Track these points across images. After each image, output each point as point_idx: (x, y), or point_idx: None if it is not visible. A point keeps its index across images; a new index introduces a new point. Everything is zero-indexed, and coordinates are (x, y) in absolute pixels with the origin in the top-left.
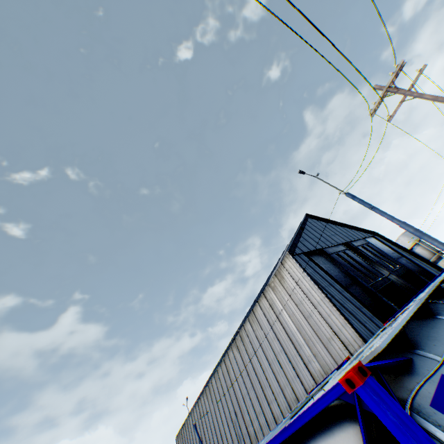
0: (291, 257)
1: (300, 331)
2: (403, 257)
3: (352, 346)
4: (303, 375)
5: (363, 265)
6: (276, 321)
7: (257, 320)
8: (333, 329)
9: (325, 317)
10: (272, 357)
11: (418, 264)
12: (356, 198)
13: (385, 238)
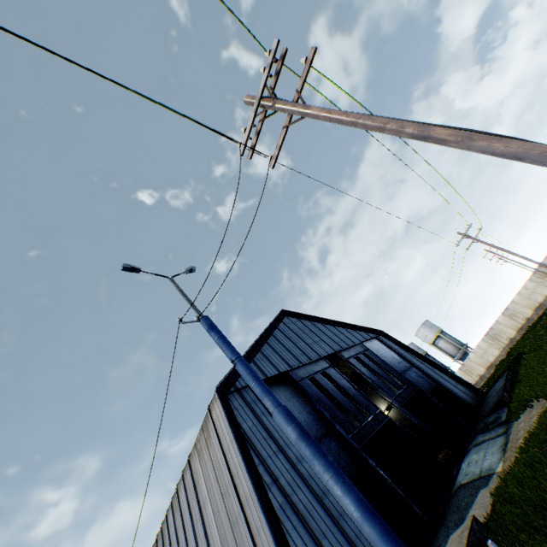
0: (218, 399)
1: None
2: (413, 368)
3: None
4: None
5: (349, 393)
6: (199, 518)
7: (180, 509)
8: None
9: (253, 531)
10: None
11: (433, 376)
12: (213, 332)
13: (393, 339)
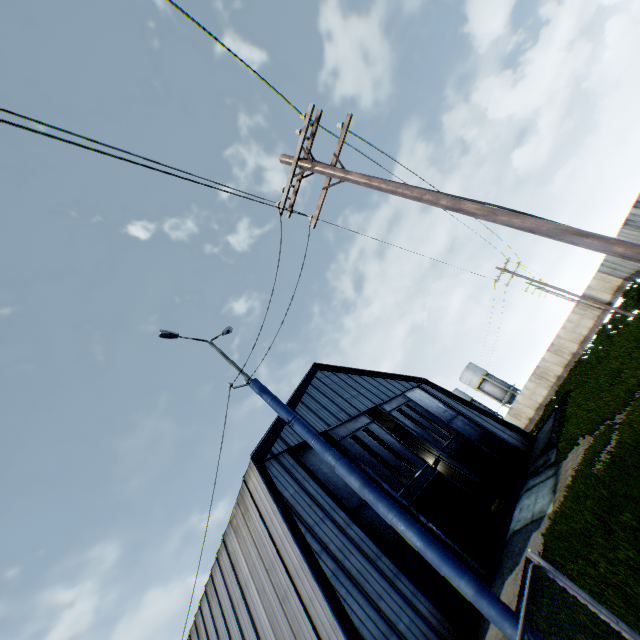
0: (255, 468)
1: (274, 628)
2: (460, 416)
3: None
4: None
5: (395, 449)
6: (242, 601)
7: (217, 596)
8: (319, 631)
9: (306, 602)
10: None
11: (481, 423)
12: (266, 394)
13: (436, 387)
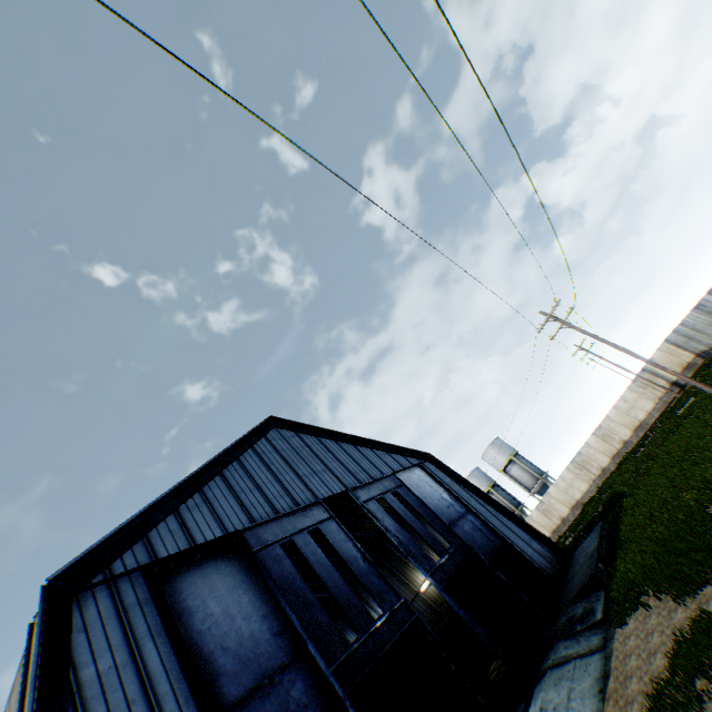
0: (39, 611)
1: None
2: (470, 514)
3: None
4: None
5: (353, 570)
6: None
7: None
8: None
9: None
10: None
11: (498, 528)
12: None
13: (444, 467)
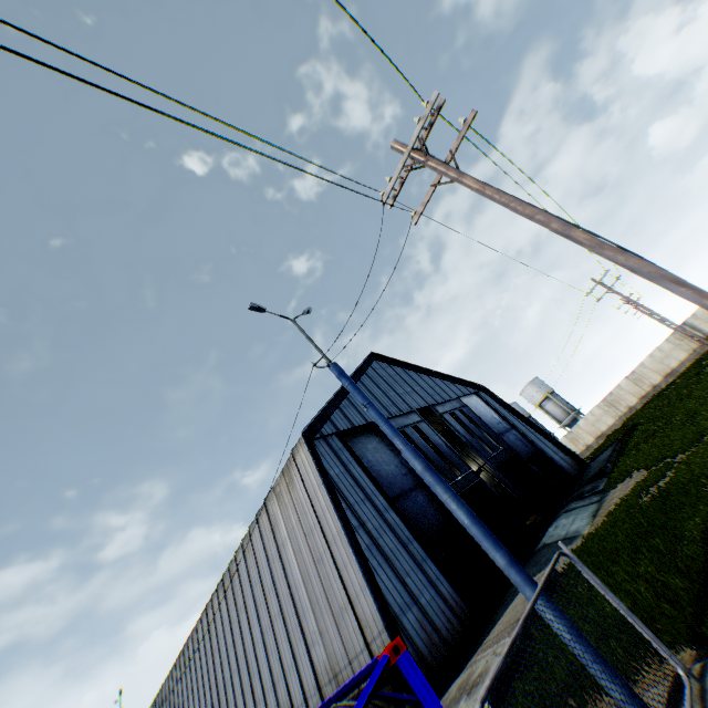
0: (305, 444)
1: (306, 583)
2: (514, 430)
3: (371, 630)
4: (303, 665)
5: (441, 451)
6: (277, 557)
7: (253, 550)
8: (349, 591)
9: (340, 566)
10: (267, 622)
11: (534, 441)
12: (344, 378)
13: (494, 397)
